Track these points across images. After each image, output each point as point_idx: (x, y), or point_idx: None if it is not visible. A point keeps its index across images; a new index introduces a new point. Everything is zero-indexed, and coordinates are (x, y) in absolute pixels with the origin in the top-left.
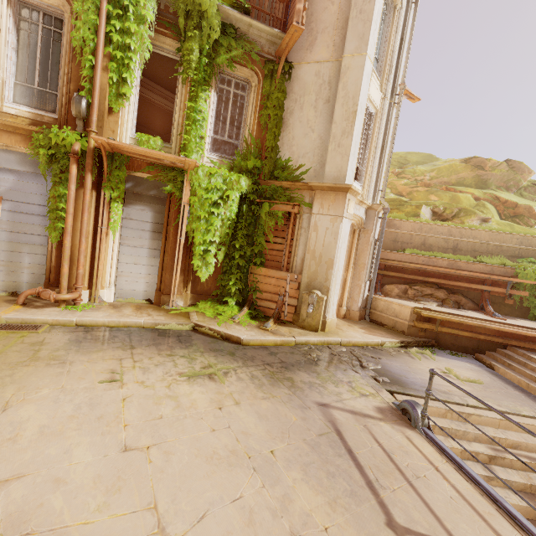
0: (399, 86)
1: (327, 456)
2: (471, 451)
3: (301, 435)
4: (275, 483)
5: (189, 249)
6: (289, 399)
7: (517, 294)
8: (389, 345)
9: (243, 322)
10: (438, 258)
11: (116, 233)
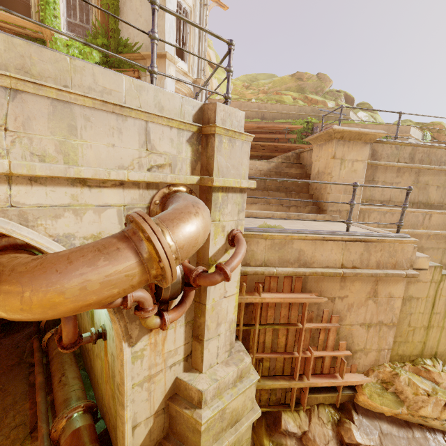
0: None
1: None
2: None
3: None
4: None
5: None
6: None
7: (291, 137)
8: None
9: None
10: (249, 122)
11: None
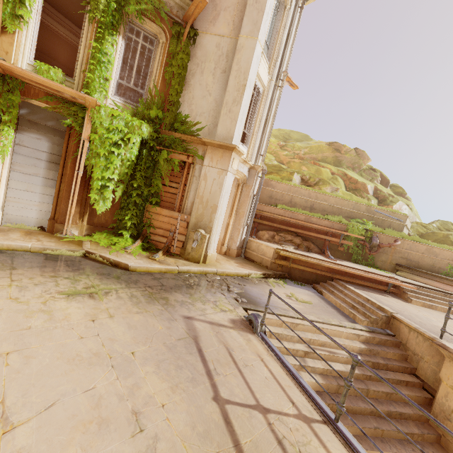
0: (283, 73)
1: (180, 354)
2: (294, 349)
3: (162, 340)
4: (129, 376)
5: (87, 183)
6: (160, 314)
7: (346, 243)
8: (254, 276)
9: (135, 252)
10: (299, 213)
11: (6, 157)
